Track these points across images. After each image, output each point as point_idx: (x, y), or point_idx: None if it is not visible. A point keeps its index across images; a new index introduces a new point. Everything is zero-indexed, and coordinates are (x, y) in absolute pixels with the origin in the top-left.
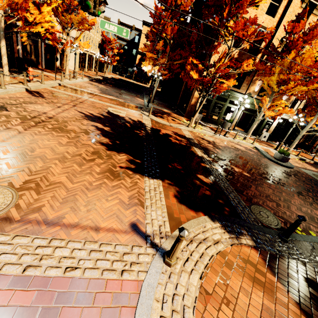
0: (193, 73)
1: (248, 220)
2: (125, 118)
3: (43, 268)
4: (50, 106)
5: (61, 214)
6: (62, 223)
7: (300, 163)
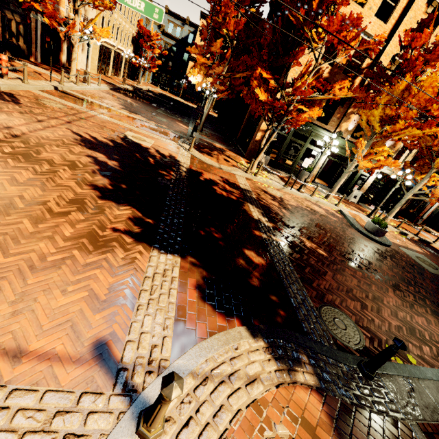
0: (260, 91)
1: (314, 335)
2: (151, 149)
3: None
4: (24, 118)
5: None
6: None
7: (400, 239)
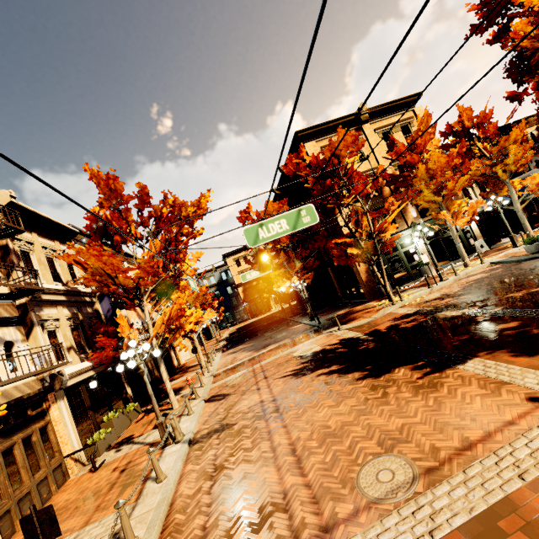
0: (350, 250)
1: None
2: (325, 348)
3: (532, 469)
4: (251, 394)
5: (459, 438)
6: (474, 441)
7: None
